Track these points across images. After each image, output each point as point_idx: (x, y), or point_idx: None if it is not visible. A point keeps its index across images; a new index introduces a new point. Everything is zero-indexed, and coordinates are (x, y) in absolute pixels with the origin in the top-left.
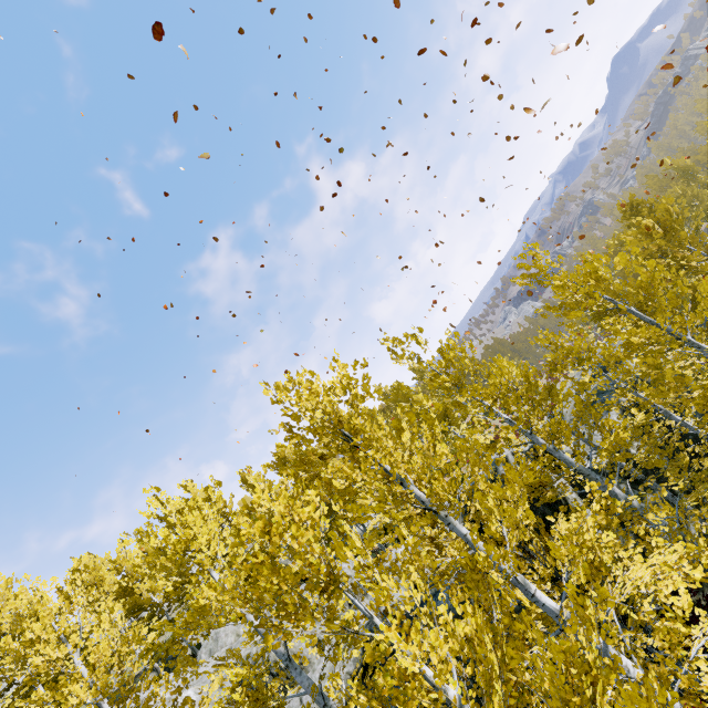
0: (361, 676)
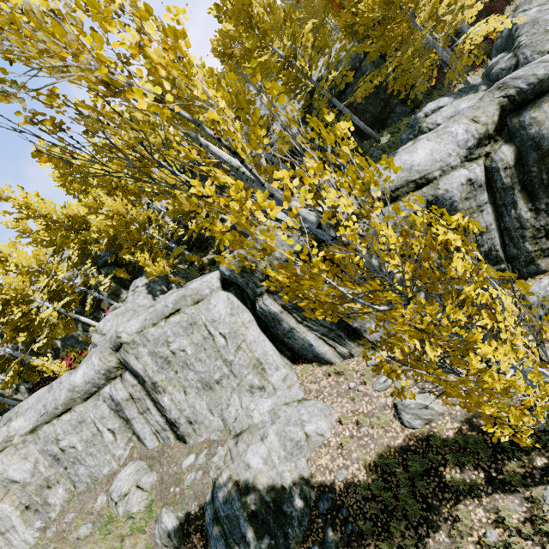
0: (307, 106)
